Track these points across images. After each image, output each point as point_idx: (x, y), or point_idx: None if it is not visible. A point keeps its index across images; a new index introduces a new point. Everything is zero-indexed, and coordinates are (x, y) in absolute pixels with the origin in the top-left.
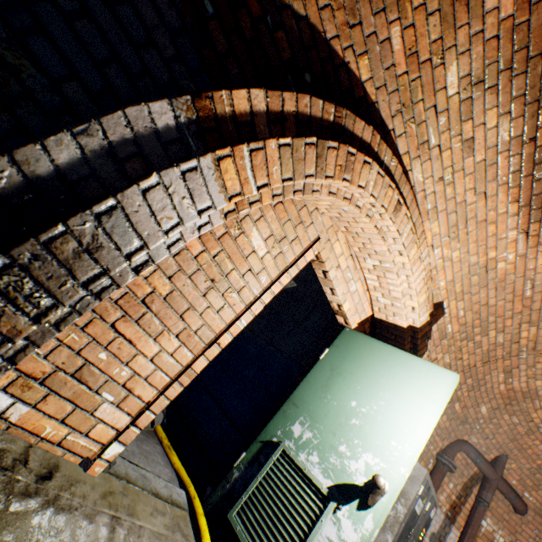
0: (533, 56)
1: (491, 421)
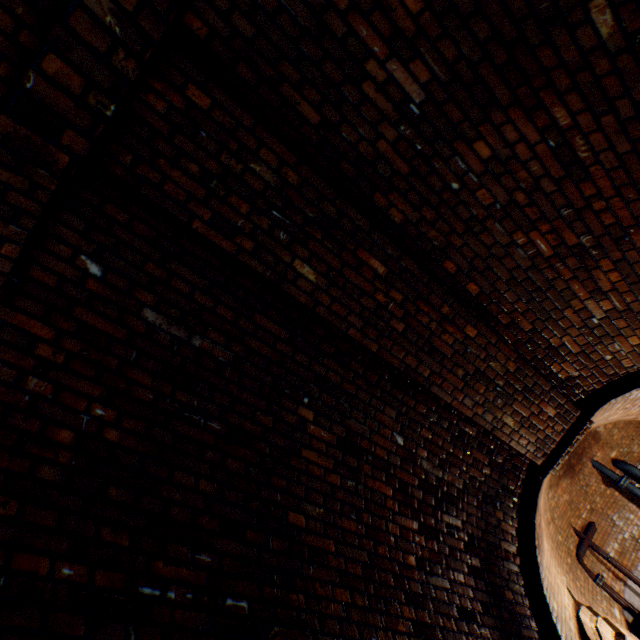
0: (539, 554)
1: (559, 531)
